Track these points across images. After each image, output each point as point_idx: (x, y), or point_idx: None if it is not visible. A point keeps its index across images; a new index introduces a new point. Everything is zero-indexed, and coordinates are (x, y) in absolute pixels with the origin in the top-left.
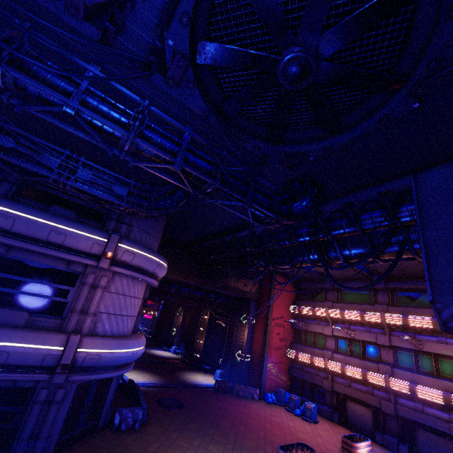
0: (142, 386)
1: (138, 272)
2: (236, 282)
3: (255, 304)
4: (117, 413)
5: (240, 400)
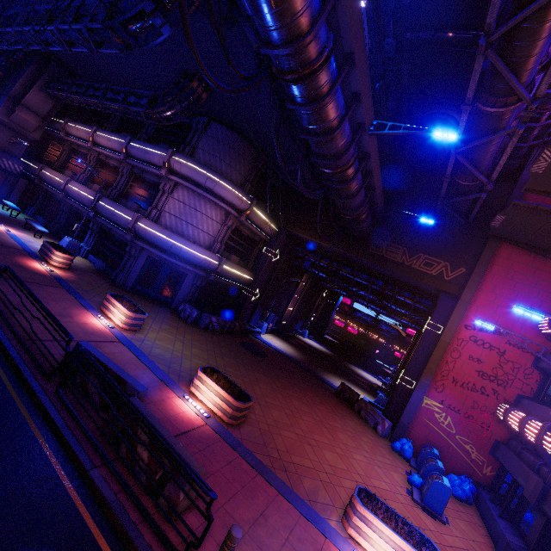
0: (263, 341)
1: (190, 183)
2: (408, 257)
3: (449, 303)
4: (183, 304)
5: (347, 412)
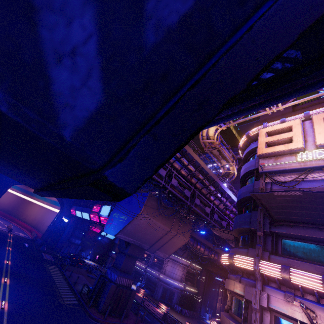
0: (207, 322)
1: (172, 260)
2: None
3: None
4: (175, 305)
5: None
